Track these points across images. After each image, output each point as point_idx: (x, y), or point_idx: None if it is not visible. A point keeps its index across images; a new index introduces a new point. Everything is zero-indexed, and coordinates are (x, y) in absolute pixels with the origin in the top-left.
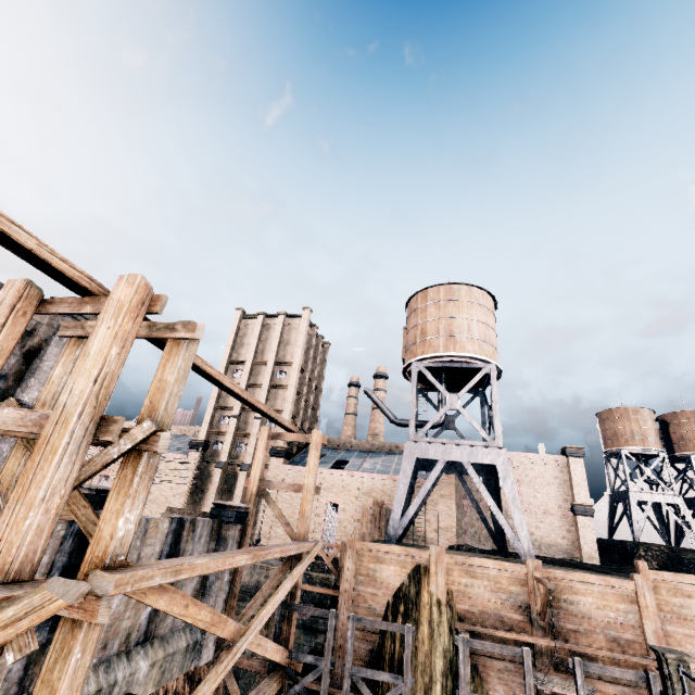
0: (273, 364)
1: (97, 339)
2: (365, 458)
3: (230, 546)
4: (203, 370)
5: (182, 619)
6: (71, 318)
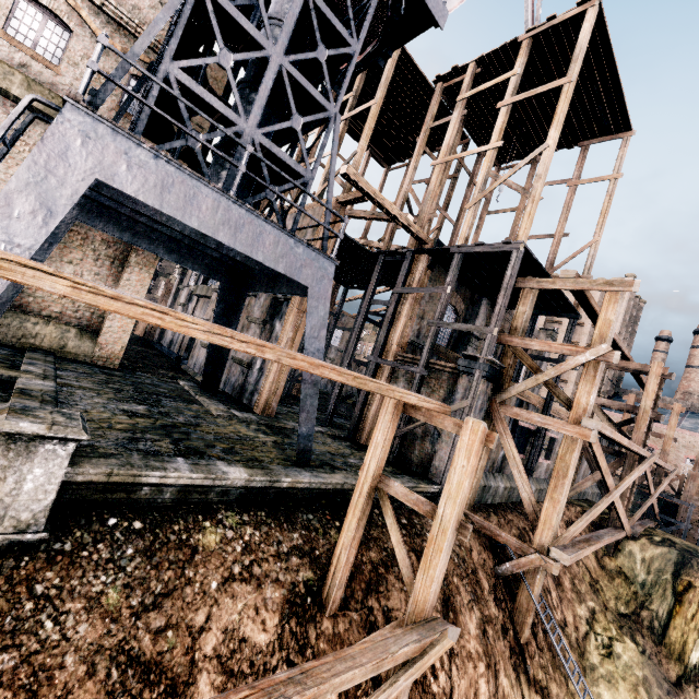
0: (590, 326)
1: (650, 386)
2: (683, 417)
3: (613, 456)
4: (639, 377)
5: (647, 476)
6: (550, 339)
